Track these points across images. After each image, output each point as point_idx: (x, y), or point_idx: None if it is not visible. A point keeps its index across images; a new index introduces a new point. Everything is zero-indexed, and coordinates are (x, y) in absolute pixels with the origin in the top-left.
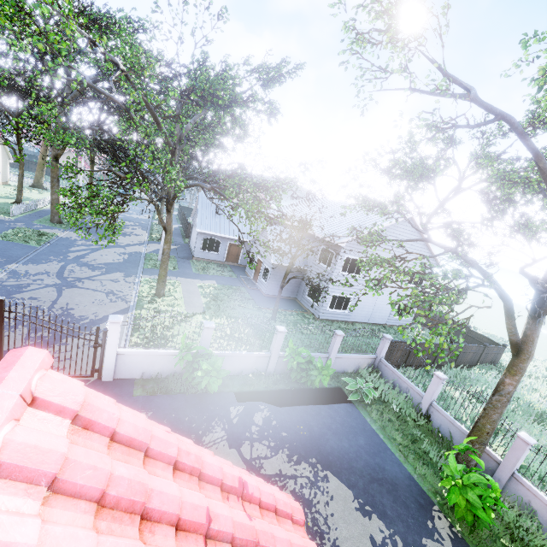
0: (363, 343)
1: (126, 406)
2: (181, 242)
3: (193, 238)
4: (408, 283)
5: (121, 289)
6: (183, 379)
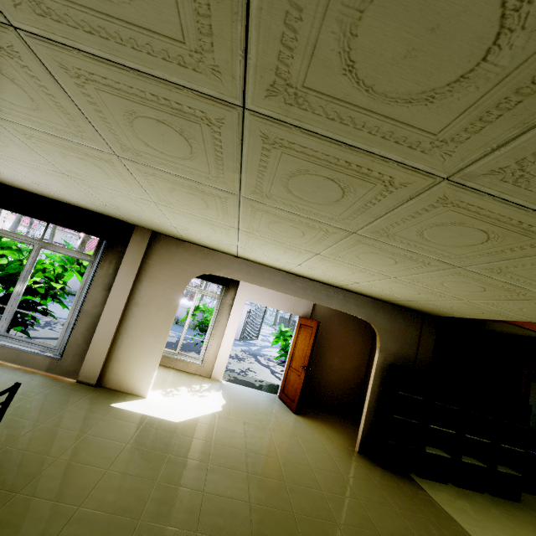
0: None
1: None
2: None
3: None
4: None
5: None
6: None
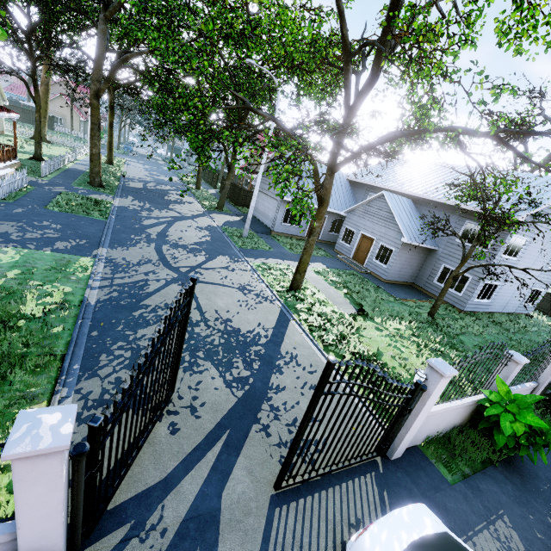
0: (528, 341)
1: (468, 511)
2: (238, 211)
3: (263, 208)
4: (550, 265)
5: (248, 281)
6: (499, 446)
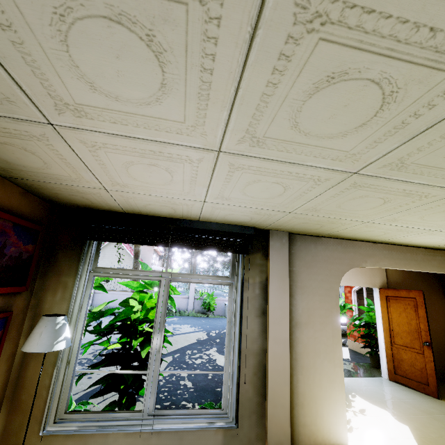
0: None
1: None
2: None
3: None
4: None
5: None
6: None
